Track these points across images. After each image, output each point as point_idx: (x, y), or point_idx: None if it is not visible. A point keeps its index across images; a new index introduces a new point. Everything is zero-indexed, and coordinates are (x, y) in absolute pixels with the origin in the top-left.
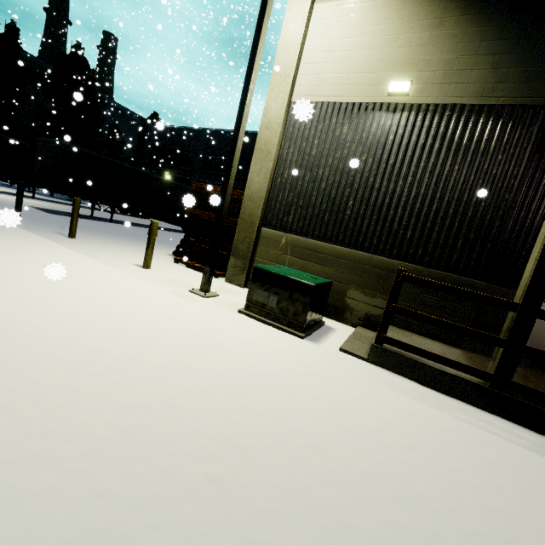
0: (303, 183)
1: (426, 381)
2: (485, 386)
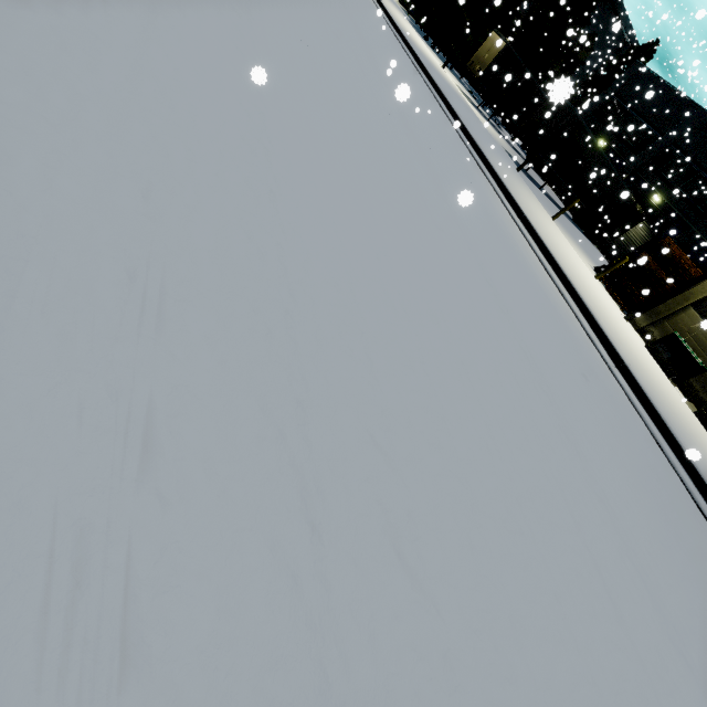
0: None
1: None
2: None
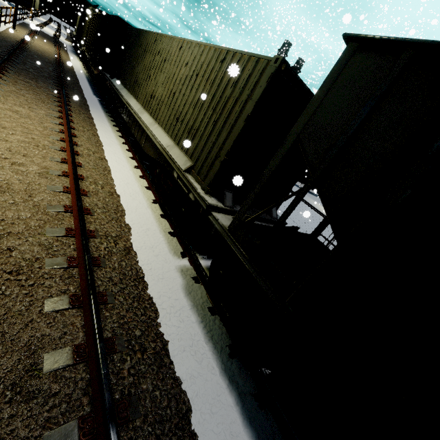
0: None
1: None
2: None
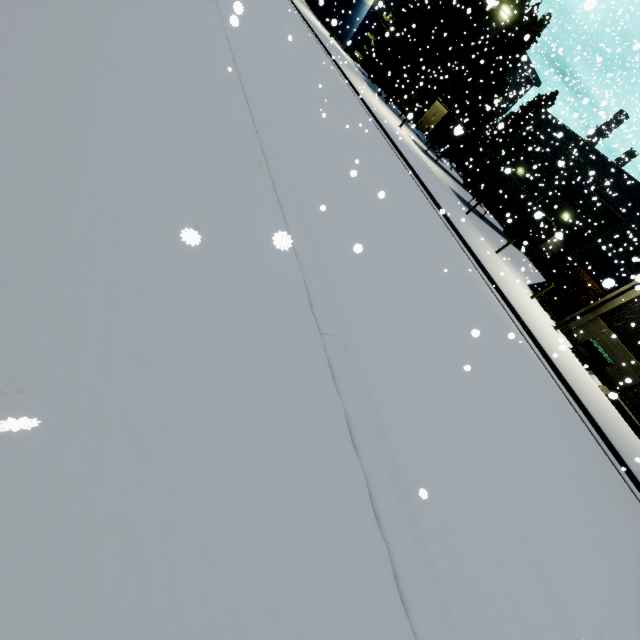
0: None
1: (620, 413)
2: (639, 426)
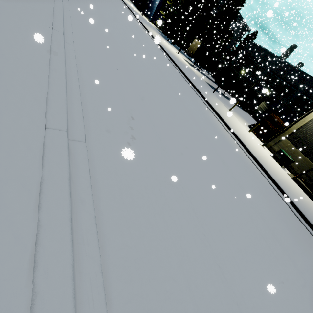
0: (307, 134)
1: (300, 187)
2: (311, 193)
